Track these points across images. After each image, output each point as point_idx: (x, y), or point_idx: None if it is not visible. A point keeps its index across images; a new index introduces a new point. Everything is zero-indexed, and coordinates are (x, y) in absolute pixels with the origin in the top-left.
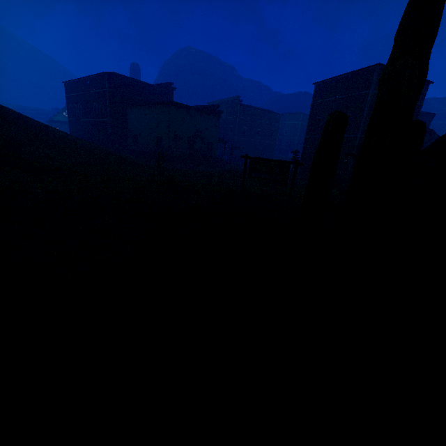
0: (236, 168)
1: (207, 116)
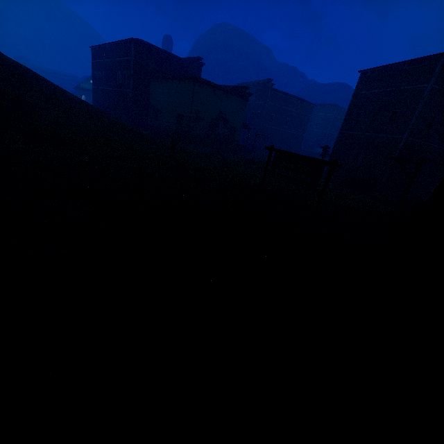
0: (258, 158)
1: (234, 97)
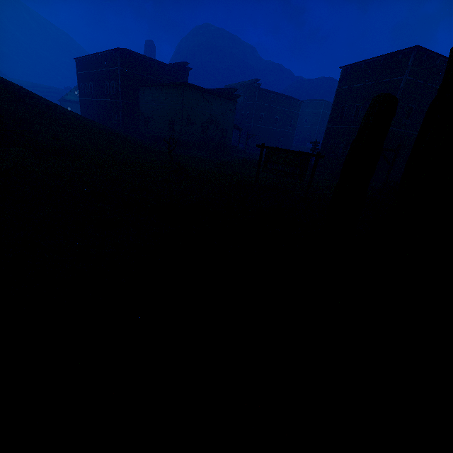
0: (251, 157)
1: (223, 100)
